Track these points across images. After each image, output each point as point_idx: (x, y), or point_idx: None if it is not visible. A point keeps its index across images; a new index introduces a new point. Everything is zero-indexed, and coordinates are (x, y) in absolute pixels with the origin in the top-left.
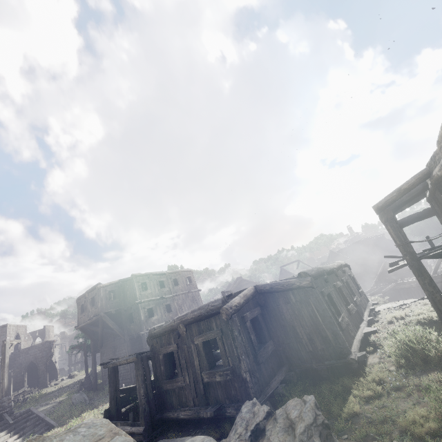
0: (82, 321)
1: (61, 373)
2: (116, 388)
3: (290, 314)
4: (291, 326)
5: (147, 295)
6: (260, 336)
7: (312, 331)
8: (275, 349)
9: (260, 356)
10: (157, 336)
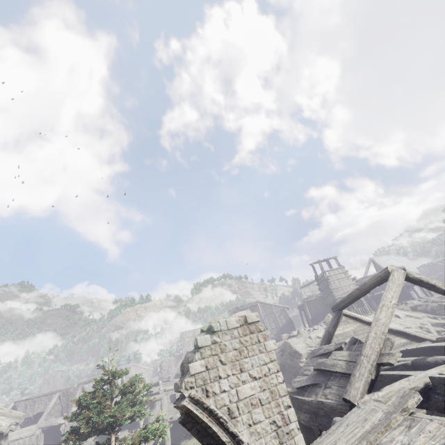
0: None
1: None
2: None
3: None
4: None
5: None
6: None
7: None
8: None
9: None
10: None
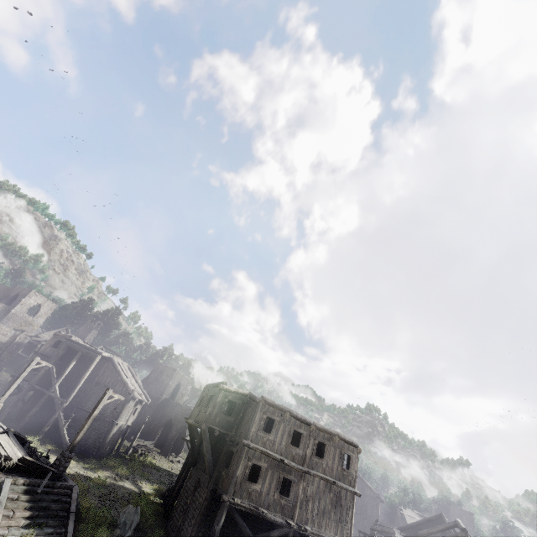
0: (193, 416)
1: None
2: None
3: None
4: None
5: (265, 441)
6: None
7: None
8: None
9: None
10: None
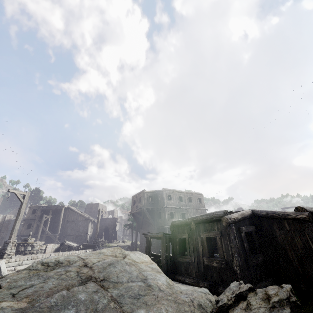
0: (133, 210)
1: (118, 238)
2: (149, 251)
3: (282, 238)
4: (282, 248)
5: (170, 204)
6: (252, 247)
7: (304, 257)
8: (264, 262)
9: (250, 260)
10: (176, 226)
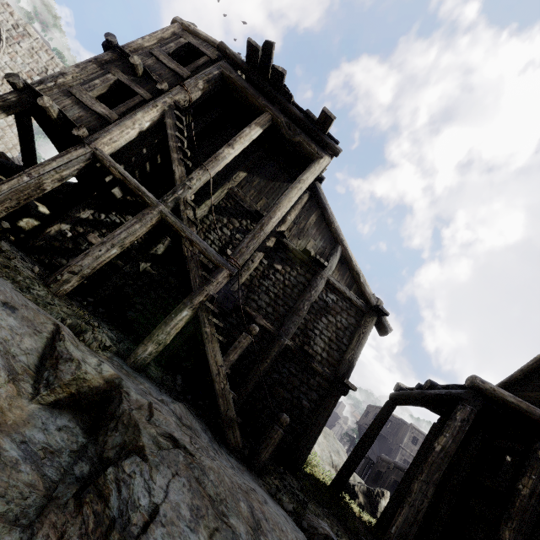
0: (362, 421)
1: None
2: None
3: None
4: None
5: (412, 449)
6: None
7: None
8: None
9: None
10: (381, 459)
